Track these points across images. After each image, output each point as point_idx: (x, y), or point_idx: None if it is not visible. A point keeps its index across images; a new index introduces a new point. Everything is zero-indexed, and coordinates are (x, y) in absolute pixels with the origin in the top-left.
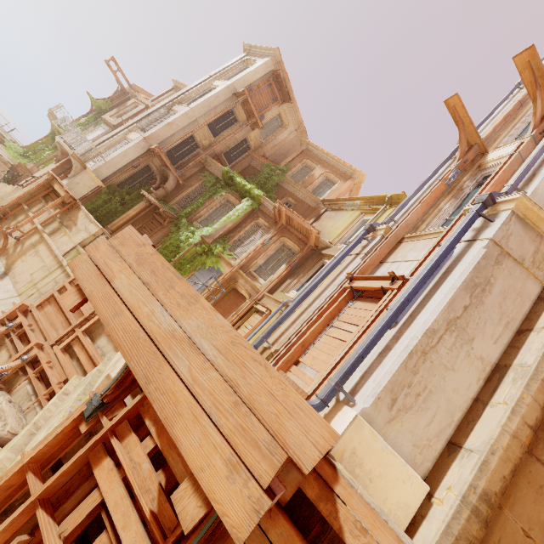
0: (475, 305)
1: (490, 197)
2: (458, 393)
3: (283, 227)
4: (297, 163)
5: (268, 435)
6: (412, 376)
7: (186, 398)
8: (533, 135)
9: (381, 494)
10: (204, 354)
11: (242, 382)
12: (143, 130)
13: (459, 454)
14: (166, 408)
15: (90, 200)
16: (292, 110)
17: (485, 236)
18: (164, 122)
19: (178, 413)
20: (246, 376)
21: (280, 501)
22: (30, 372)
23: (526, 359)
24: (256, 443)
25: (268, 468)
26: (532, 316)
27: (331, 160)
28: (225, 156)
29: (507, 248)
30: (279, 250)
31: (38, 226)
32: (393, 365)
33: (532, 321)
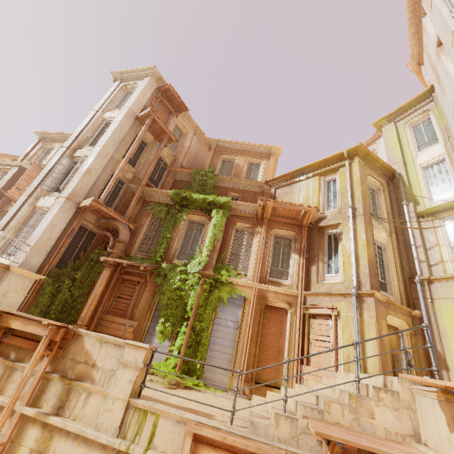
0: None
1: None
2: None
3: (267, 220)
4: (217, 161)
5: None
6: None
7: None
8: None
9: None
10: None
11: None
12: (51, 191)
13: None
14: None
15: (31, 304)
16: (185, 118)
17: None
18: (80, 172)
19: None
20: None
21: None
22: None
23: None
24: None
25: None
26: None
27: (245, 146)
28: (150, 182)
29: None
30: (275, 243)
31: (25, 411)
32: None
33: None
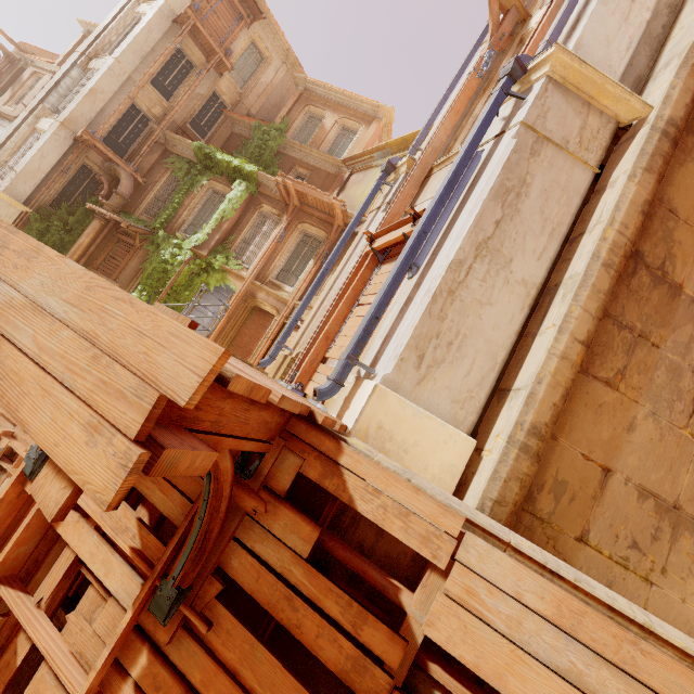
0: (510, 217)
1: (517, 64)
2: (499, 329)
3: (297, 210)
4: (298, 114)
5: (135, 380)
6: (440, 324)
7: (32, 373)
8: None
9: (420, 462)
10: (52, 314)
11: (102, 331)
12: (56, 112)
13: (508, 398)
14: (7, 393)
15: None
16: (270, 31)
17: (516, 122)
18: (83, 91)
19: (24, 393)
20: (106, 323)
21: (279, 492)
22: (8, 468)
23: (577, 268)
24: (121, 393)
25: (136, 416)
26: (586, 217)
27: (343, 98)
28: (193, 127)
29: (544, 131)
30: (300, 243)
31: None
32: (414, 317)
33: (585, 223)
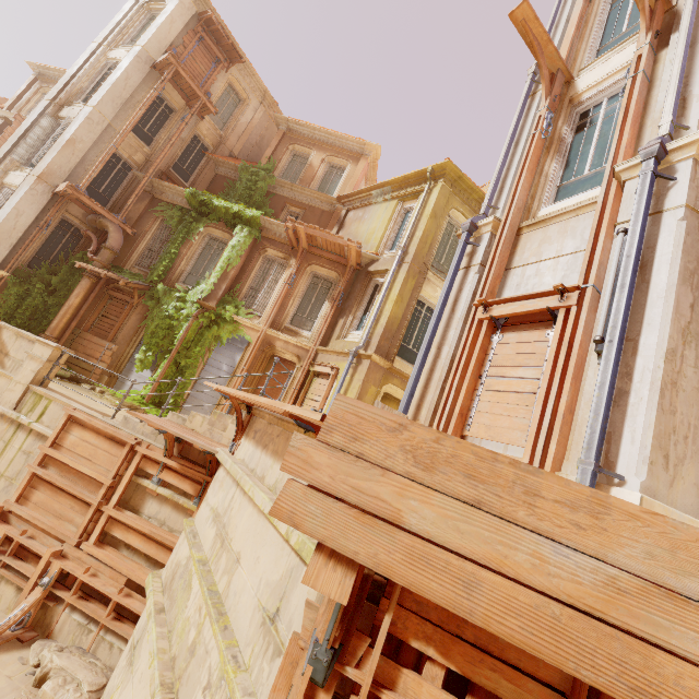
0: None
1: (661, 147)
2: None
3: (305, 252)
4: (283, 154)
5: None
6: (673, 419)
7: None
8: (650, 42)
9: None
10: None
11: None
12: (26, 164)
13: None
14: None
15: None
16: (246, 73)
17: (675, 203)
18: (59, 142)
19: None
20: None
21: None
22: (66, 597)
23: None
24: None
25: None
26: None
27: (328, 136)
28: (176, 171)
29: None
30: (311, 285)
31: None
32: (647, 414)
33: None
